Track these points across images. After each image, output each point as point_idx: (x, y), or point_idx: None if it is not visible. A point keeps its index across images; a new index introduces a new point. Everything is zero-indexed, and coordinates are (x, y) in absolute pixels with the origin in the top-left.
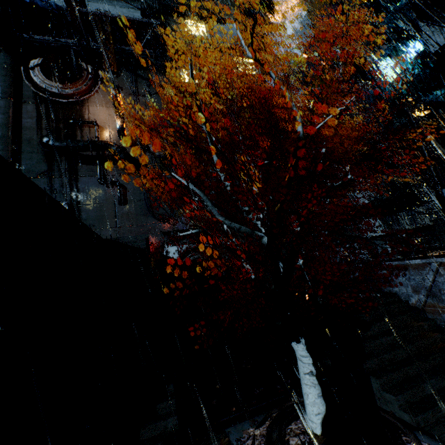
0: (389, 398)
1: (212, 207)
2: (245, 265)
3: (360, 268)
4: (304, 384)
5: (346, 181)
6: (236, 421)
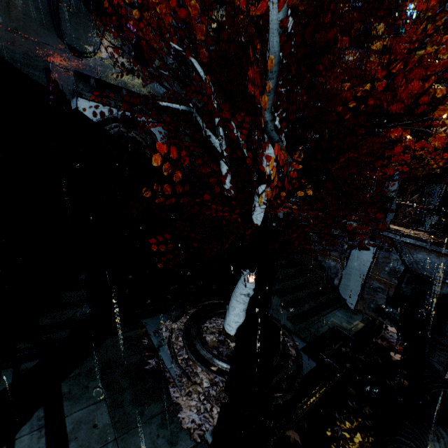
0: (282, 312)
1: (271, 92)
2: (224, 180)
3: (289, 207)
4: (236, 301)
5: (303, 117)
6: (152, 313)
